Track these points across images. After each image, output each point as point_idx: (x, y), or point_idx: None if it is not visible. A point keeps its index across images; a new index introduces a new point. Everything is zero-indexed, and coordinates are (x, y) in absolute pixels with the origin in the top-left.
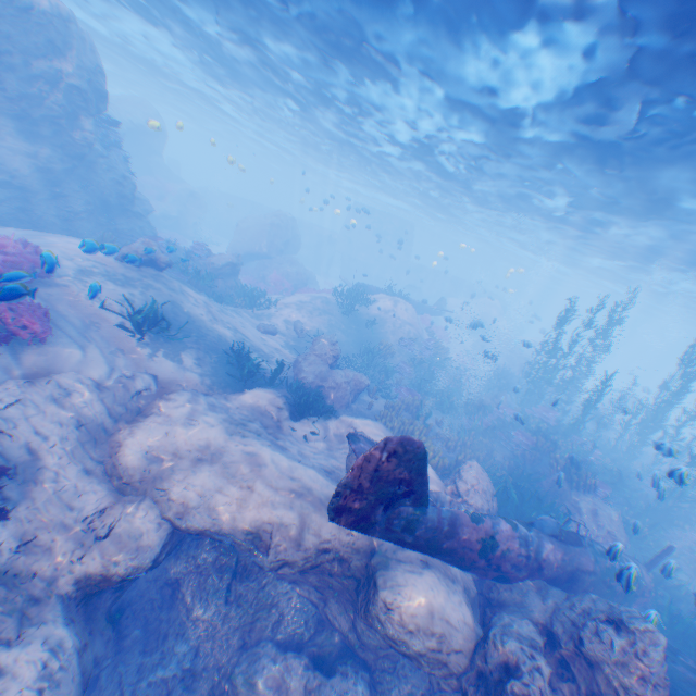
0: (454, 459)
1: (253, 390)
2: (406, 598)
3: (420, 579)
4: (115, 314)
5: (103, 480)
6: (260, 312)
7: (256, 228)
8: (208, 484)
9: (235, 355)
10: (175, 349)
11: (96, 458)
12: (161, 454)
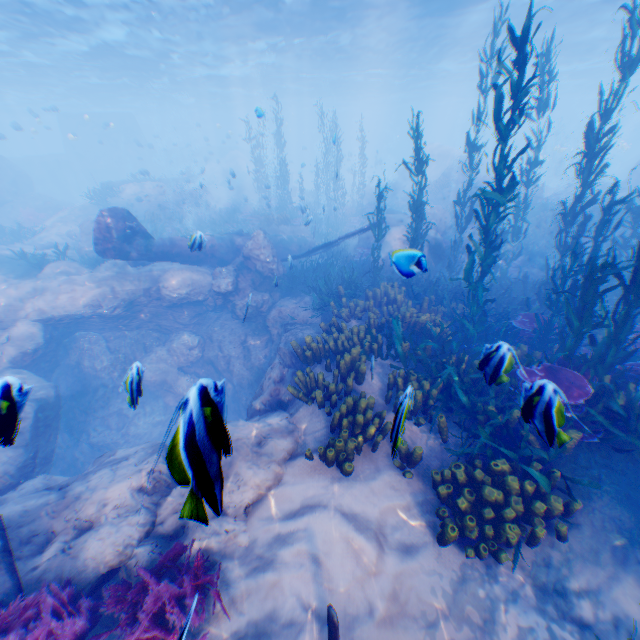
0: None
1: (52, 266)
2: (172, 281)
3: (177, 273)
4: None
5: None
6: (31, 241)
7: None
8: (50, 300)
9: (24, 259)
10: None
11: None
12: (11, 305)
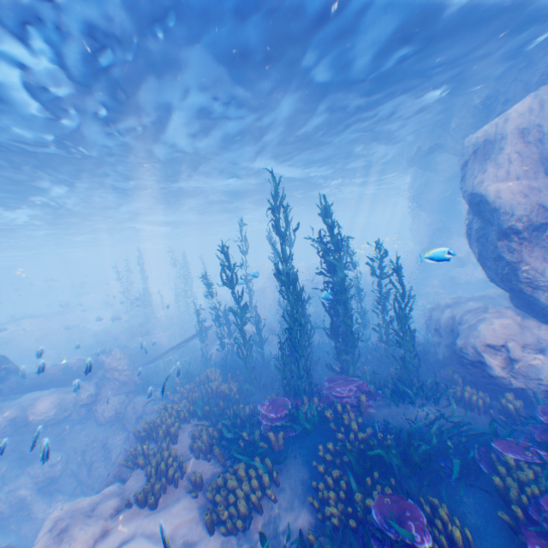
0: None
1: None
2: (39, 403)
3: (44, 395)
4: None
5: None
6: None
7: None
8: None
9: None
10: None
11: None
12: None
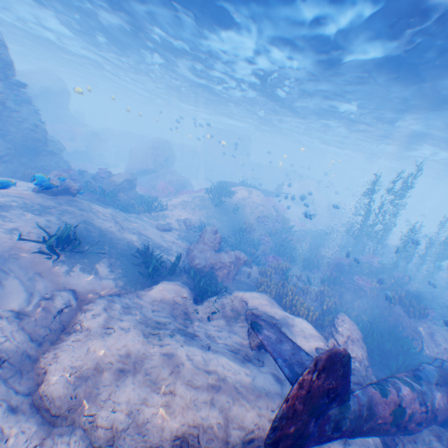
0: (321, 309)
1: (161, 286)
2: None
3: None
4: (32, 241)
5: (30, 414)
6: (155, 213)
7: (143, 152)
8: (133, 399)
9: (141, 255)
10: (90, 262)
11: (21, 391)
12: (85, 374)
